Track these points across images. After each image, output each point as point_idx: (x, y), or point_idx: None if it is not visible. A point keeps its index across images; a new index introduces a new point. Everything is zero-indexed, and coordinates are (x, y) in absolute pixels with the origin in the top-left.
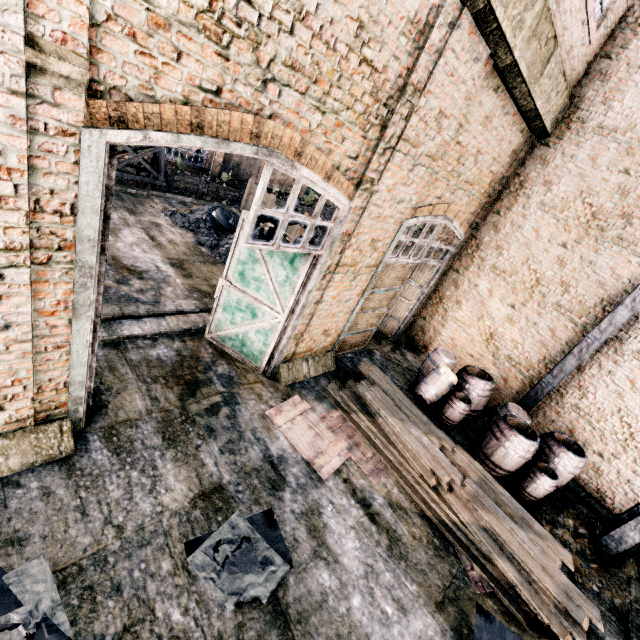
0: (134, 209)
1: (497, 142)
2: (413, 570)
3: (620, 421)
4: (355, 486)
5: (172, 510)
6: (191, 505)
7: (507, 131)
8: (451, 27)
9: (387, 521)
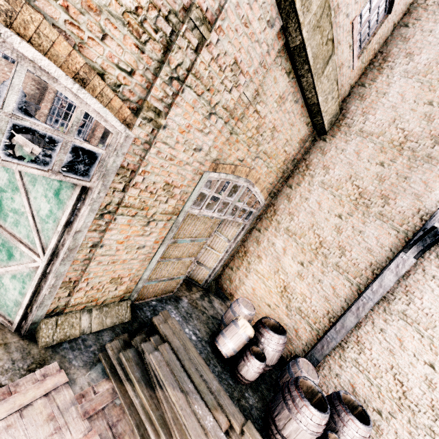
0: None
1: (289, 126)
2: None
3: (393, 378)
4: None
5: None
6: None
7: (297, 119)
8: None
9: None
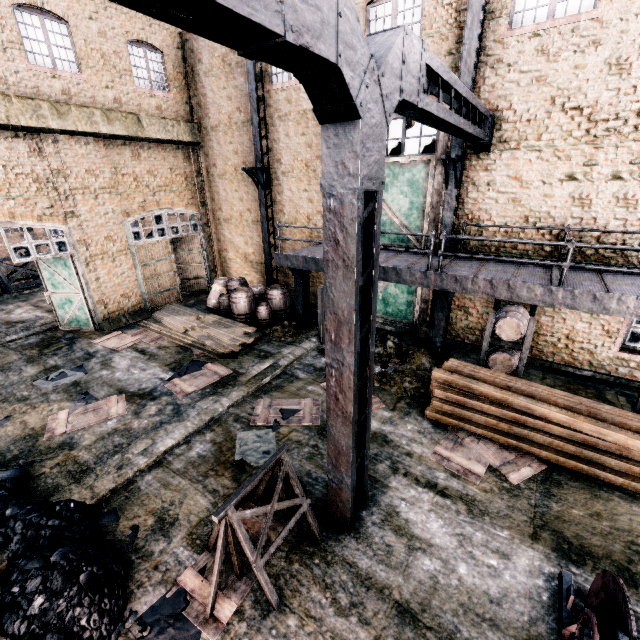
0: (27, 299)
1: (161, 161)
2: (159, 360)
3: None
4: (139, 348)
5: (28, 376)
6: (39, 373)
7: (163, 154)
8: (55, 143)
9: (153, 352)
